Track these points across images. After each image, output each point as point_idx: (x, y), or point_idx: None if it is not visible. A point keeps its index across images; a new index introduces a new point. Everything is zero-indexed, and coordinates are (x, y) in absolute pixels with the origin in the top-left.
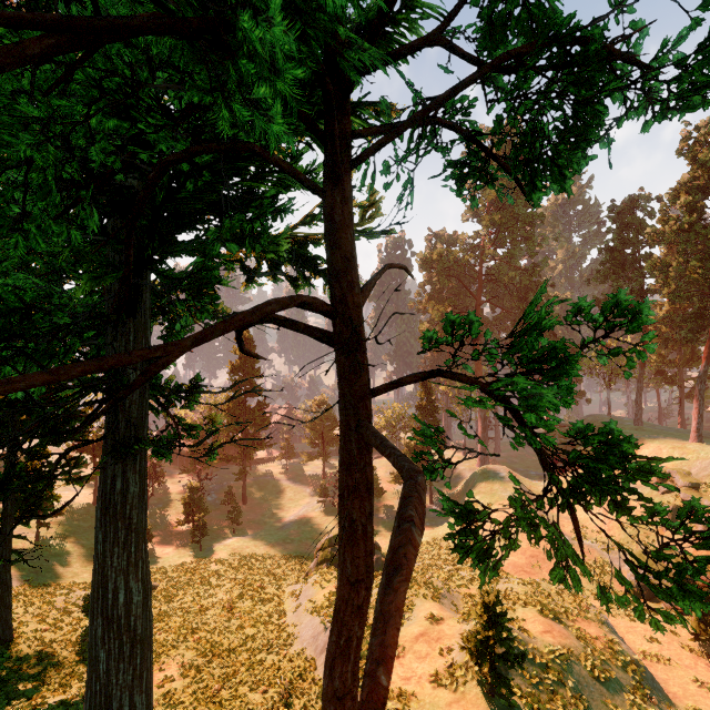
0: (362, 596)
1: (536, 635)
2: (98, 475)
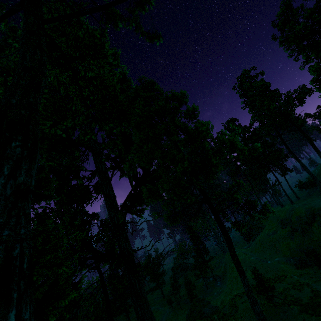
0: (231, 240)
1: (277, 289)
2: (92, 319)
